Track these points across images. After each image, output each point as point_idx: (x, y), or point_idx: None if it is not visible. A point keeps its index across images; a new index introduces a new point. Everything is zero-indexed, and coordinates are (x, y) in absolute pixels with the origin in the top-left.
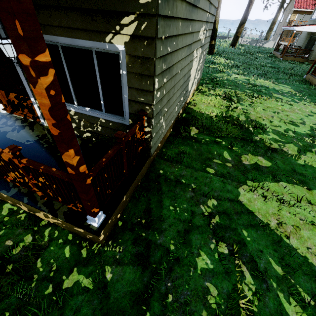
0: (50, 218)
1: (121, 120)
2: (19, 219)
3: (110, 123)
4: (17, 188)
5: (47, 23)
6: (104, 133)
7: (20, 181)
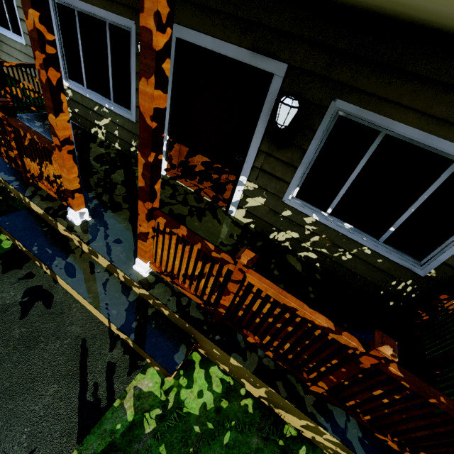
0: (317, 435)
1: (411, 264)
2: (246, 410)
3: (380, 259)
4: (255, 355)
5: (394, 100)
6: (350, 265)
7: (280, 353)
